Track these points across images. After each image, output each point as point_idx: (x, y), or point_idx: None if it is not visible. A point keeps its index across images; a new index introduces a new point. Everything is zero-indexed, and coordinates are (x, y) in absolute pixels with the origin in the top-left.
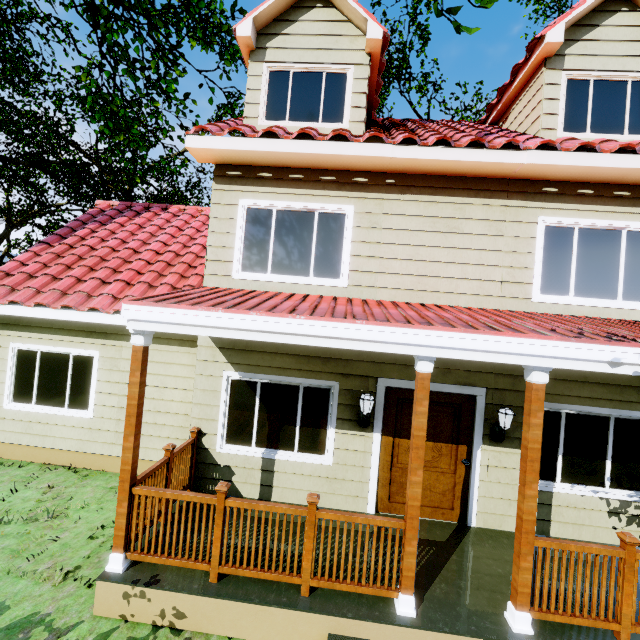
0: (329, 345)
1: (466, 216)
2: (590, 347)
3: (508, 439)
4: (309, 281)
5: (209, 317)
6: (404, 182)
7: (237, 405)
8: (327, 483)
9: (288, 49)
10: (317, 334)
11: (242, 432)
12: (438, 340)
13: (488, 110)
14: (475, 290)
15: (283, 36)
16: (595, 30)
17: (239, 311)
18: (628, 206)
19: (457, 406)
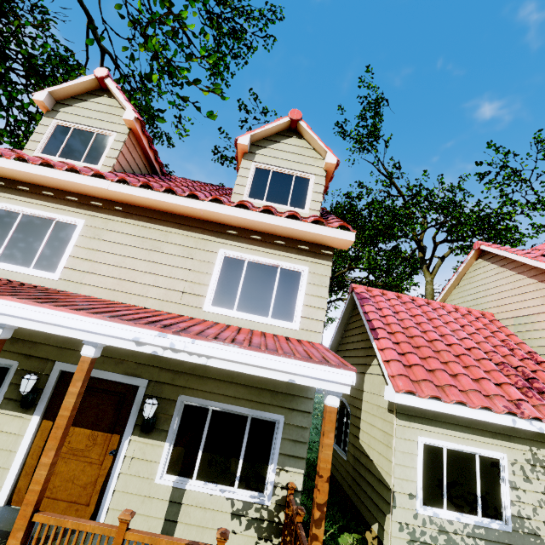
0: None
1: (168, 240)
2: (120, 326)
3: (157, 431)
4: (27, 271)
5: None
6: (129, 210)
7: None
8: None
9: (75, 115)
10: None
11: None
12: (0, 307)
13: None
14: (161, 296)
15: (74, 107)
16: (277, 144)
17: None
18: (283, 251)
19: (123, 395)
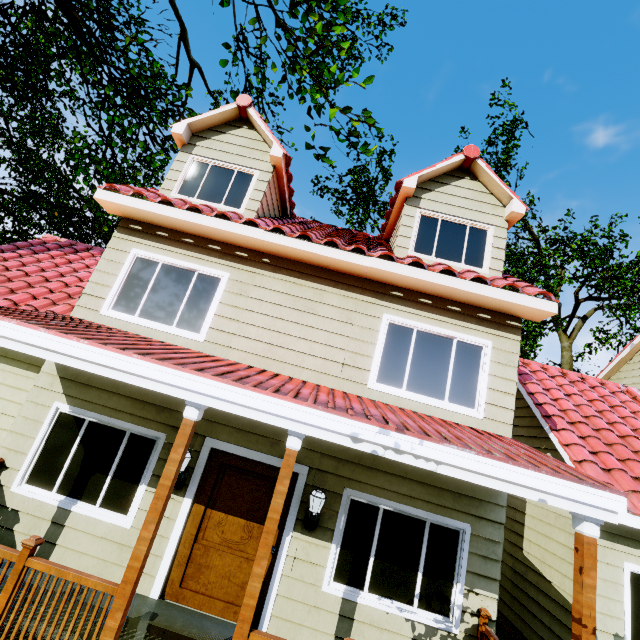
0: (103, 373)
1: (323, 301)
2: (334, 418)
3: (321, 529)
4: (170, 330)
5: (0, 326)
6: (277, 263)
7: (56, 441)
8: (118, 550)
9: (213, 149)
10: (93, 360)
11: (49, 473)
12: (201, 386)
13: (383, 229)
14: (318, 367)
15: (212, 140)
16: (445, 186)
17: (30, 326)
18: (459, 320)
19: None
